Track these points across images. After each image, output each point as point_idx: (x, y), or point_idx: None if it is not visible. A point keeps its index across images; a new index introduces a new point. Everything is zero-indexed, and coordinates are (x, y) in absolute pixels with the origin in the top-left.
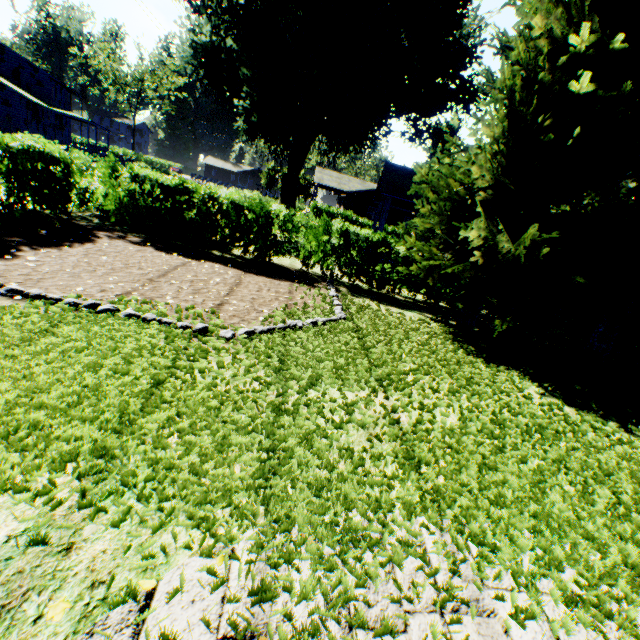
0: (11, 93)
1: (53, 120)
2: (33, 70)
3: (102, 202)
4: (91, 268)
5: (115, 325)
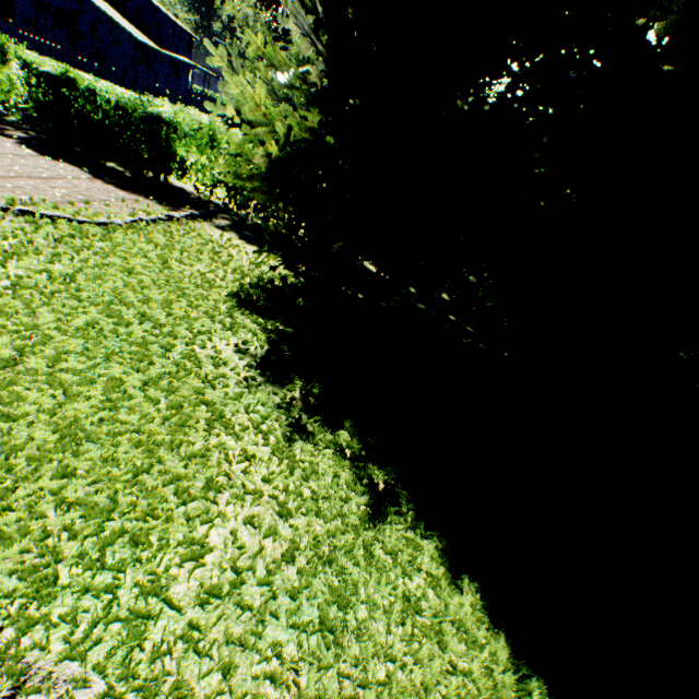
0: (122, 32)
1: (168, 65)
2: (154, 10)
3: None
4: None
5: None
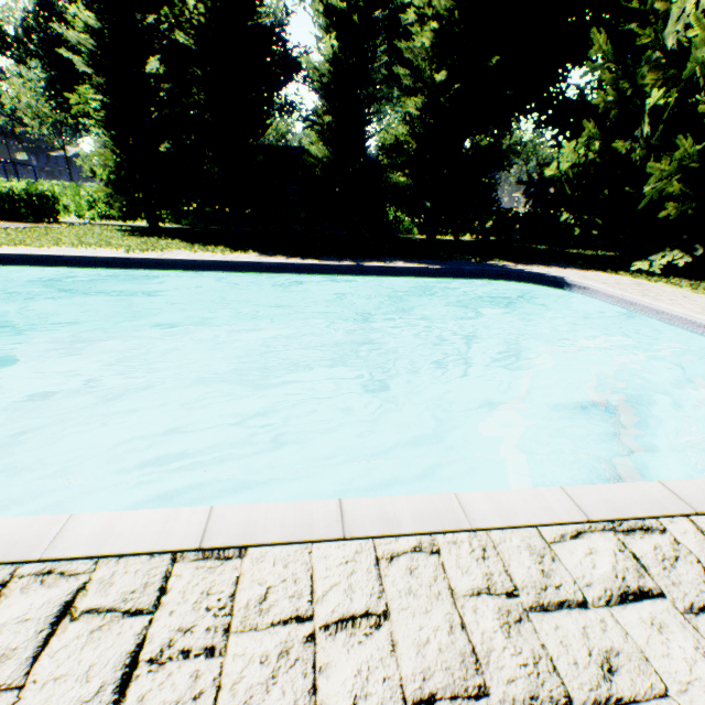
0: None
1: None
2: None
3: None
4: None
5: None
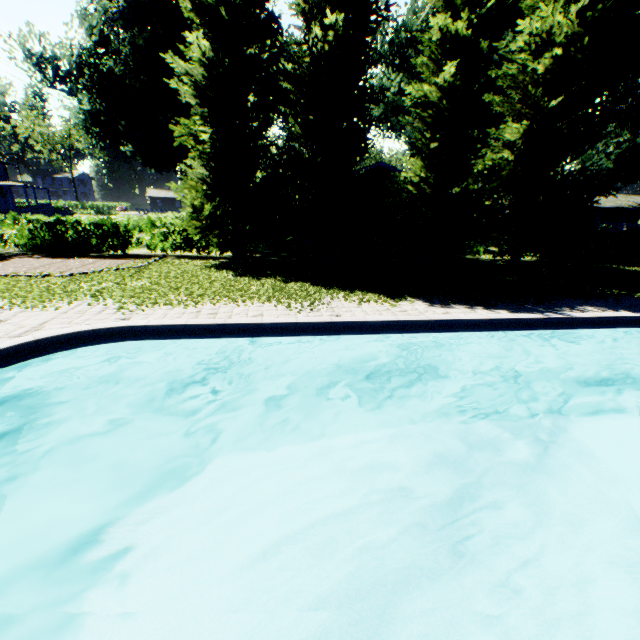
0: None
1: None
2: None
3: (14, 240)
4: (4, 268)
5: (6, 278)
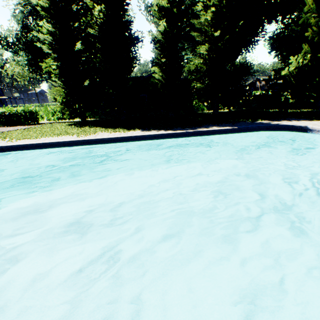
0: None
1: None
2: None
3: None
4: None
5: None
